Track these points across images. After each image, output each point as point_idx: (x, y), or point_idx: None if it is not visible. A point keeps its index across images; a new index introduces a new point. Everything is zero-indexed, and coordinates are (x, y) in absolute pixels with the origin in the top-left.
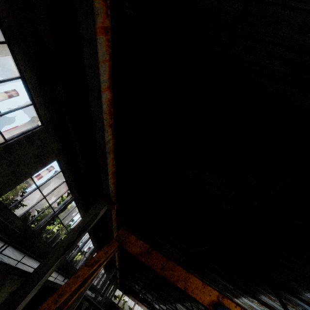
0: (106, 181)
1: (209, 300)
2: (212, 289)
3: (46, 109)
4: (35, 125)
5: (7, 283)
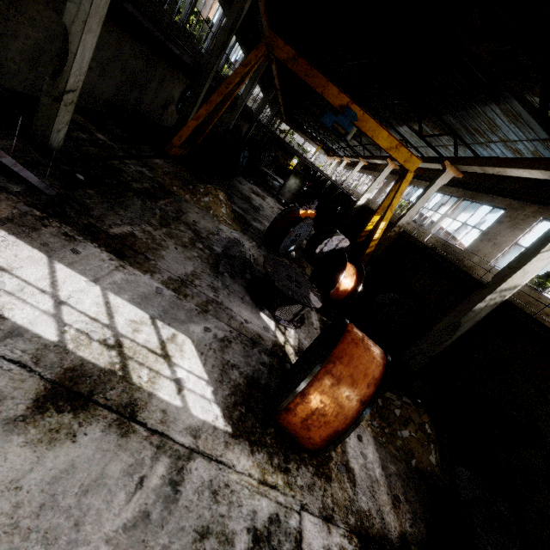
0: None
1: (339, 104)
2: (346, 97)
3: None
4: None
5: (176, 82)
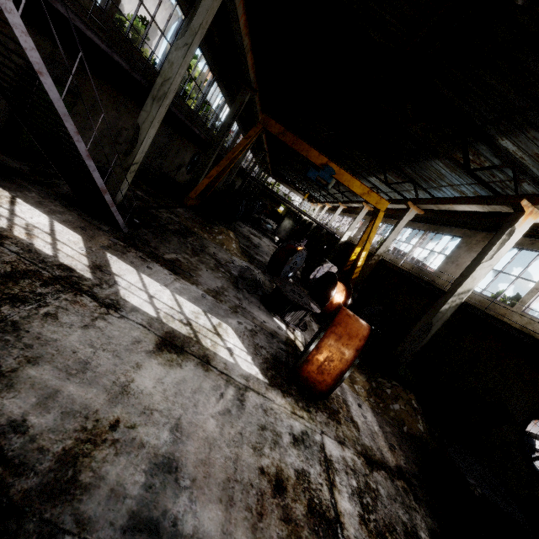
0: (247, 73)
1: (320, 163)
2: (325, 157)
3: (185, 1)
4: (179, 18)
5: (188, 150)
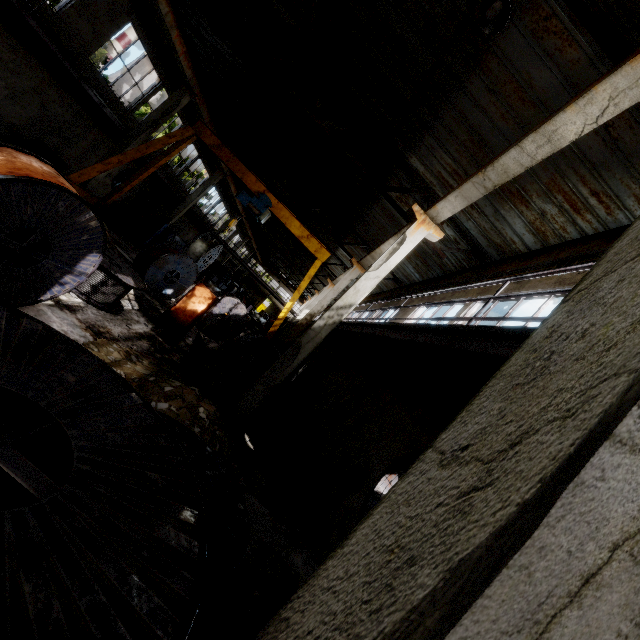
0: (180, 64)
1: (257, 190)
2: (263, 186)
3: None
4: None
5: None
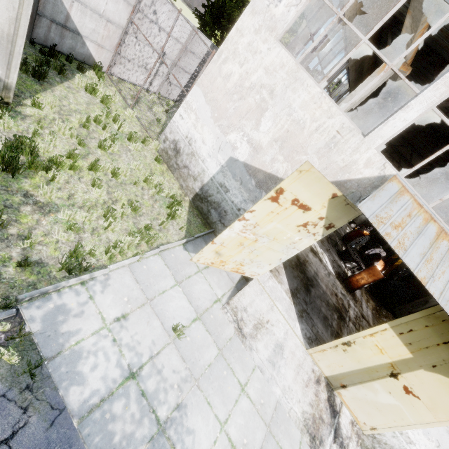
0: None
1: None
2: None
3: None
4: None
5: None
